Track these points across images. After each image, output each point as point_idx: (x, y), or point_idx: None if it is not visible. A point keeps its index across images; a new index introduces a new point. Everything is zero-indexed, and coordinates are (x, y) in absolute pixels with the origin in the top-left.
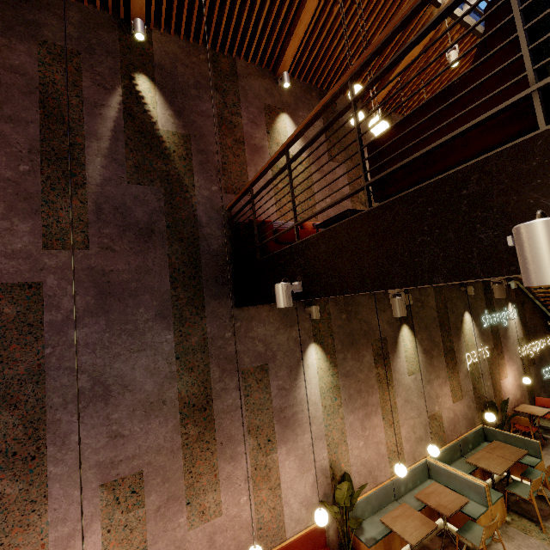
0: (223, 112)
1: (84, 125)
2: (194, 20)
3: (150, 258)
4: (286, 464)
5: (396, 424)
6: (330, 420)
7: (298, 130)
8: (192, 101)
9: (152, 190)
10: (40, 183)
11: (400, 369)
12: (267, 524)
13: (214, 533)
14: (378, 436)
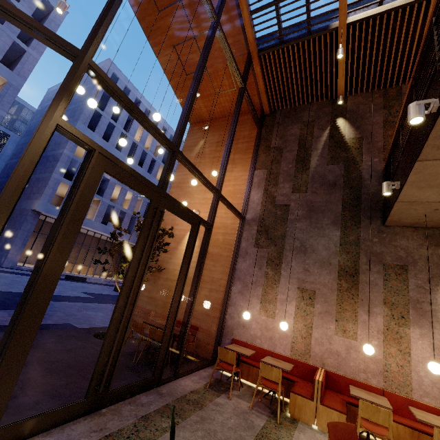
0: (388, 118)
1: (312, 146)
2: (370, 81)
3: (333, 196)
4: (418, 343)
5: None
6: None
7: (401, 110)
8: (367, 120)
9: (338, 166)
10: (294, 170)
11: None
12: (393, 373)
13: (350, 347)
14: None
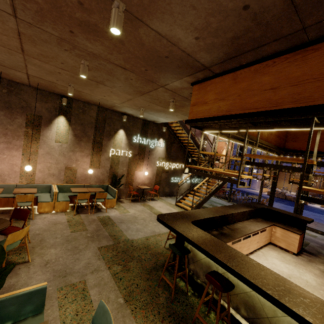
0: None
1: None
2: None
3: None
4: None
5: (34, 161)
6: None
7: None
8: None
9: None
10: None
11: (48, 136)
12: None
13: None
14: (15, 161)
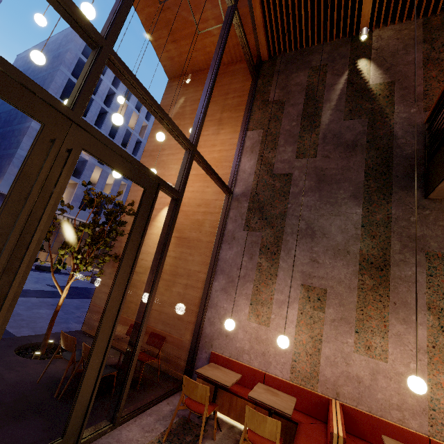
0: (430, 54)
1: (324, 97)
2: (407, 5)
3: (352, 161)
4: None
5: None
6: None
7: None
8: (399, 59)
9: (359, 121)
10: (299, 129)
11: None
12: None
13: (377, 371)
14: None
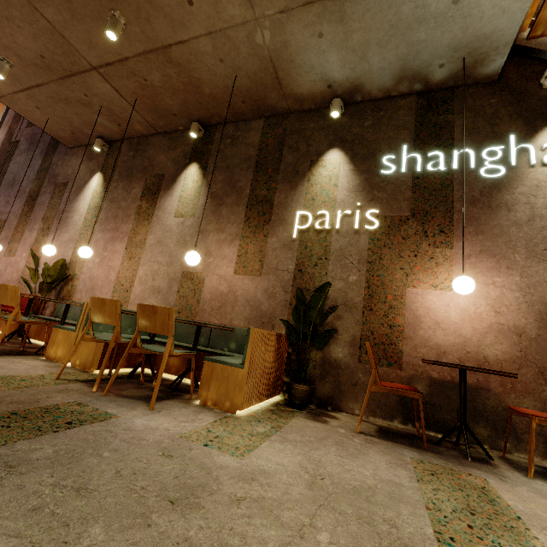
0: None
1: None
2: None
3: None
4: None
5: (137, 260)
6: (85, 231)
7: None
8: None
9: None
10: None
11: (166, 208)
12: (25, 277)
13: (9, 264)
14: (114, 262)
